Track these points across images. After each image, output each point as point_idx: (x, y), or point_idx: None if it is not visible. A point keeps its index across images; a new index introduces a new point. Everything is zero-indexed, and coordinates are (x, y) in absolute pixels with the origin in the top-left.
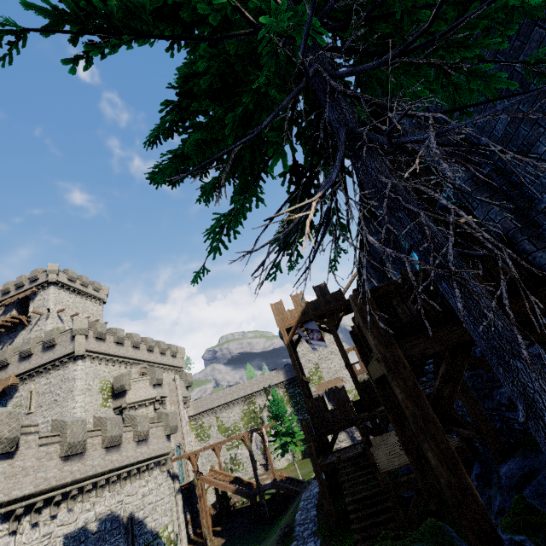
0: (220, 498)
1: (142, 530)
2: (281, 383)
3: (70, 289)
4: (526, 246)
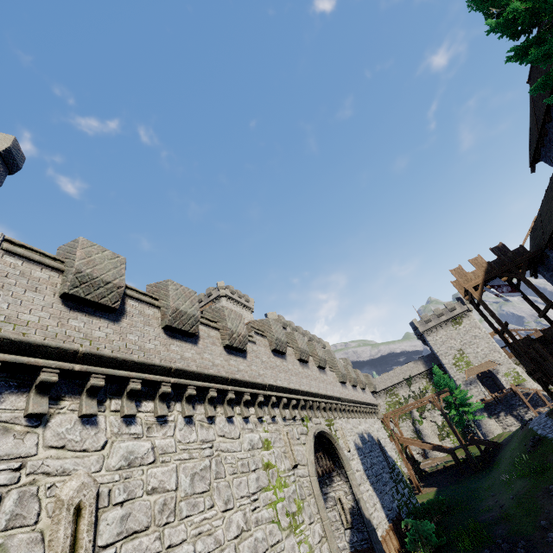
0: (411, 461)
1: (386, 454)
2: (421, 373)
3: (233, 301)
4: None
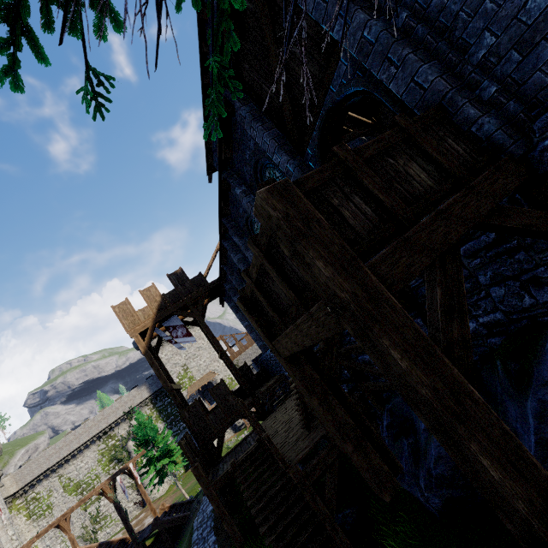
0: None
1: None
2: (145, 400)
3: None
4: (471, 111)
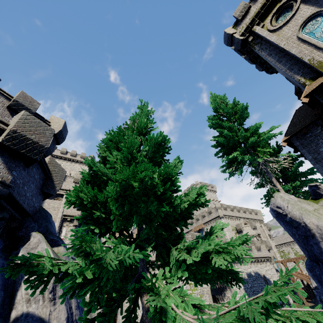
0: (306, 286)
1: (270, 282)
2: None
3: None
4: None
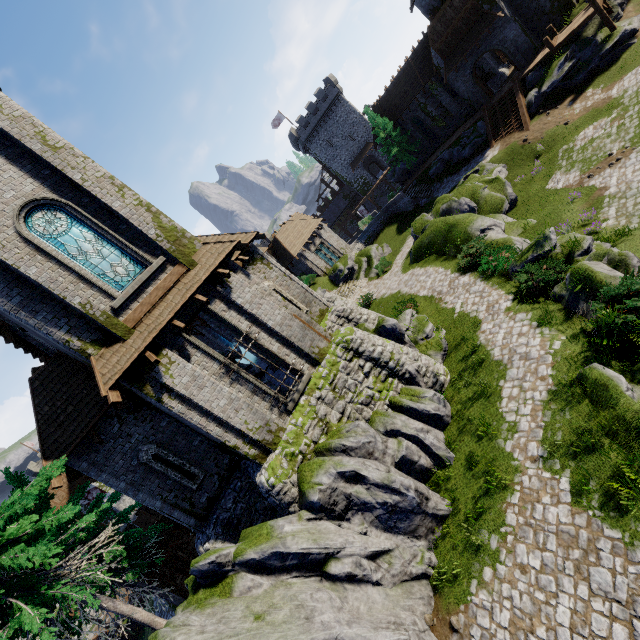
0: None
1: None
2: None
3: None
4: None
